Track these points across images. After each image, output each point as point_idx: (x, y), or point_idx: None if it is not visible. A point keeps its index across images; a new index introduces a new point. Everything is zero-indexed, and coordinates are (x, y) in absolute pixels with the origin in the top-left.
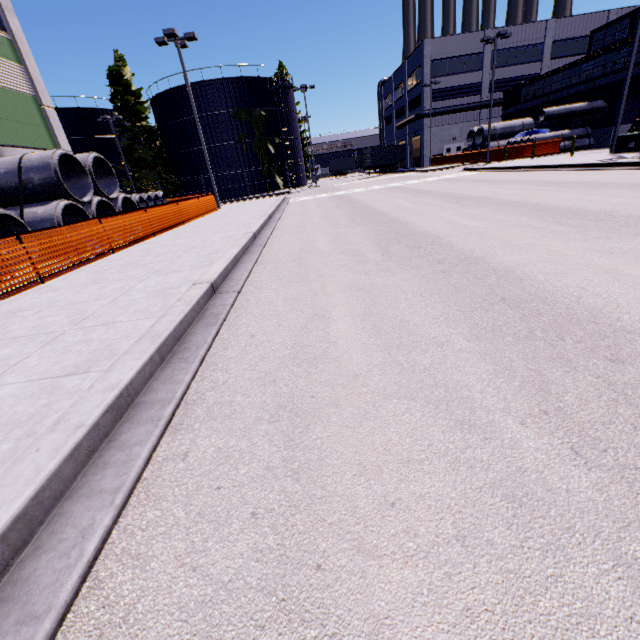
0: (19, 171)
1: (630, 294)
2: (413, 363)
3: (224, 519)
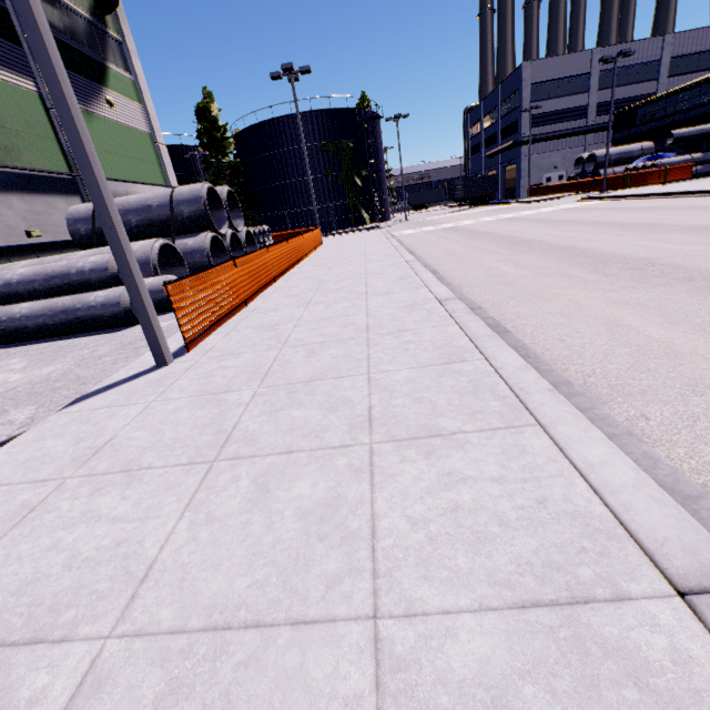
0: (171, 204)
1: None
2: None
3: None
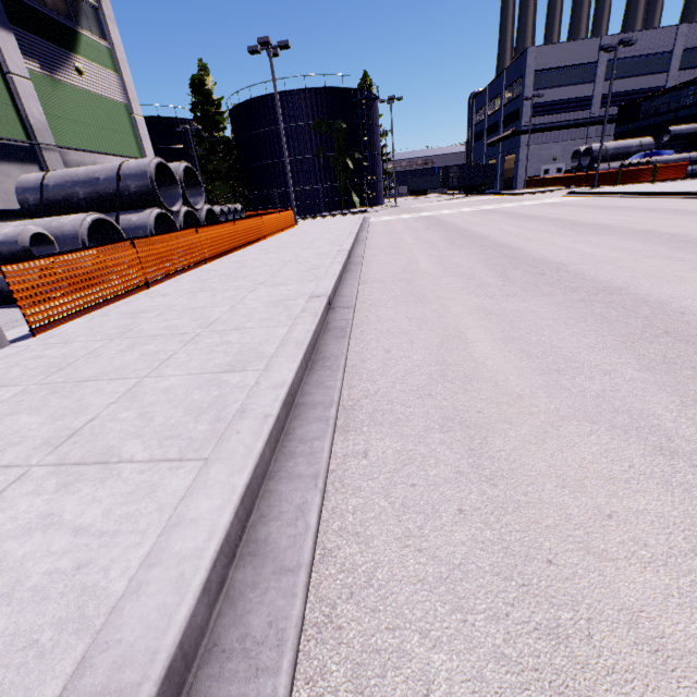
0: (118, 178)
1: None
2: (581, 388)
3: (431, 512)
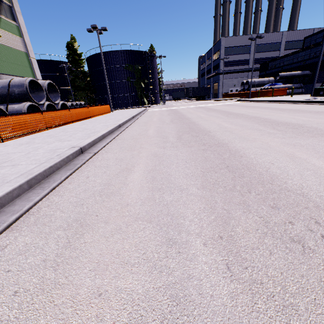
0: (8, 86)
1: (297, 168)
2: (162, 200)
3: None
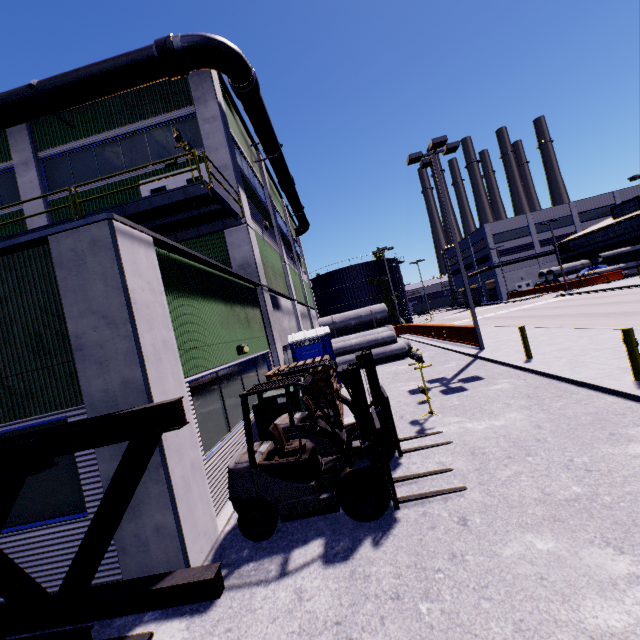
0: (371, 314)
1: None
2: None
3: None
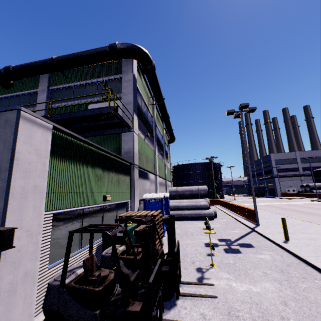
0: (198, 190)
1: None
2: None
3: None
